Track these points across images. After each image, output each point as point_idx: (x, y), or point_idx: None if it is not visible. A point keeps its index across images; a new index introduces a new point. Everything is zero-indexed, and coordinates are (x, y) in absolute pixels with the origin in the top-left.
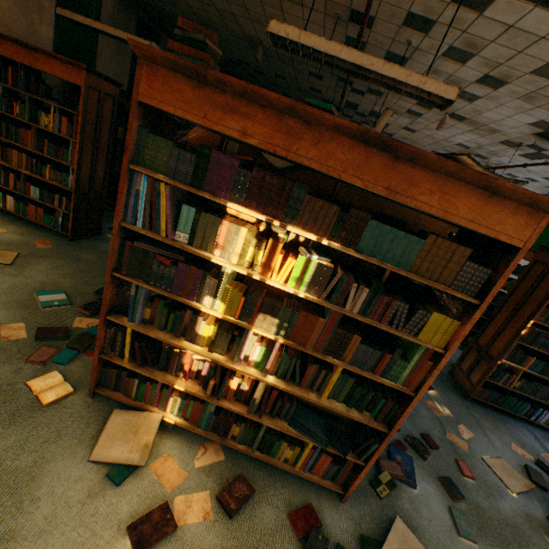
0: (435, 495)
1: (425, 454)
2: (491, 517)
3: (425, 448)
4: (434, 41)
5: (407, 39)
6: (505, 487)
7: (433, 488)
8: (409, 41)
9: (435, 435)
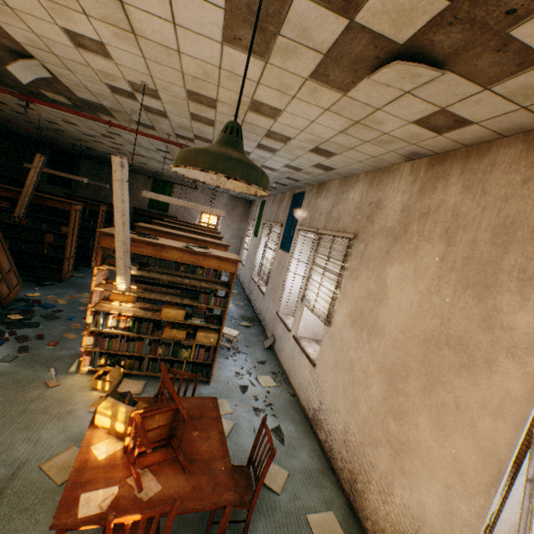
0: (5, 352)
1: (23, 340)
2: (42, 356)
3: (28, 338)
4: (49, 116)
5: (37, 114)
6: (80, 347)
7: (8, 351)
8: (39, 115)
9: (53, 335)
